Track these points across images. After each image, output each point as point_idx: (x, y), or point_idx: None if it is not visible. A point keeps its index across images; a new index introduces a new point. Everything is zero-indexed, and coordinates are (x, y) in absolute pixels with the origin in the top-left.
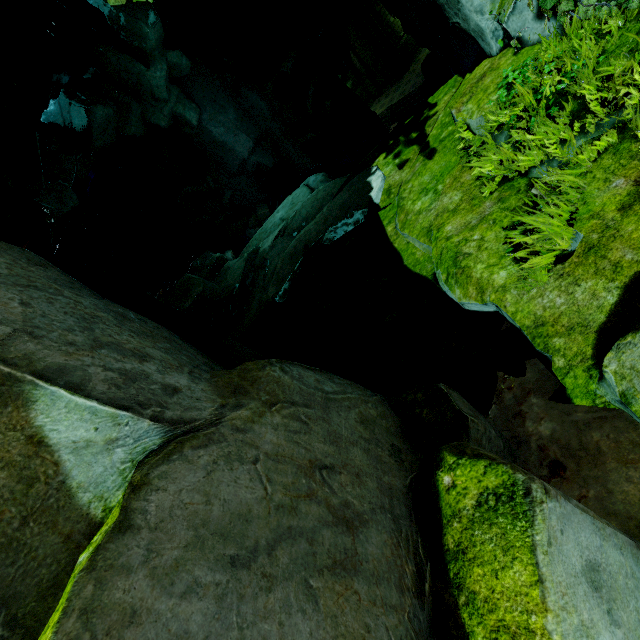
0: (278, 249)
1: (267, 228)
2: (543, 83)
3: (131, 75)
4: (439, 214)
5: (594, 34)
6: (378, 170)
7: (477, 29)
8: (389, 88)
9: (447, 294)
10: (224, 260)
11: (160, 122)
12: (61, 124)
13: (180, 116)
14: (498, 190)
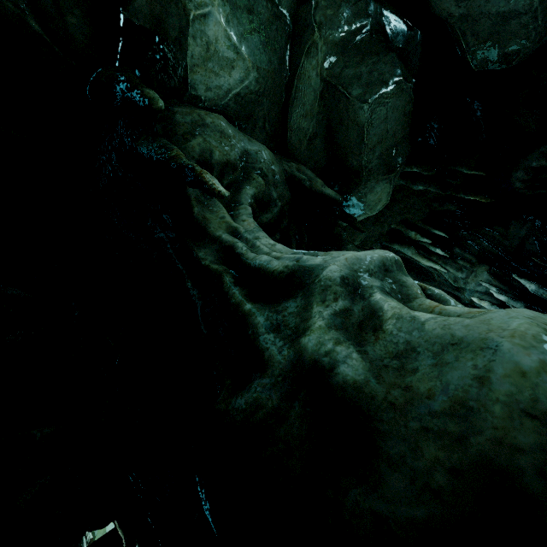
0: None
1: None
2: None
3: None
4: None
5: None
6: None
7: None
8: None
9: None
10: None
11: None
12: None
13: None
14: None
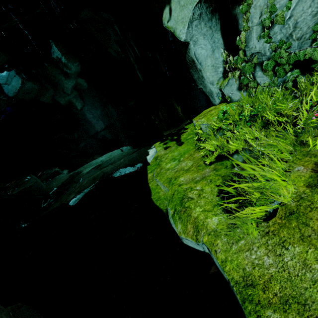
0: (90, 174)
1: (92, 163)
2: (243, 110)
3: (56, 79)
4: (178, 170)
5: (269, 95)
6: (154, 147)
7: (210, 91)
8: (172, 129)
9: (173, 226)
10: (59, 173)
11: (61, 101)
12: (4, 82)
13: (73, 103)
14: (214, 164)
